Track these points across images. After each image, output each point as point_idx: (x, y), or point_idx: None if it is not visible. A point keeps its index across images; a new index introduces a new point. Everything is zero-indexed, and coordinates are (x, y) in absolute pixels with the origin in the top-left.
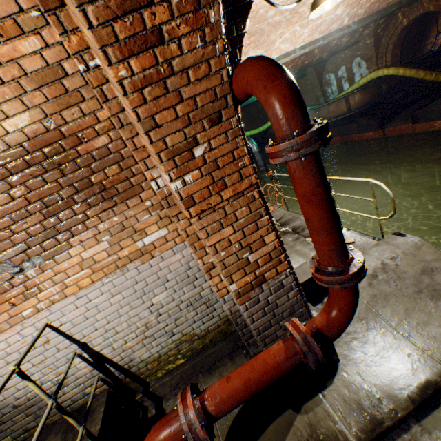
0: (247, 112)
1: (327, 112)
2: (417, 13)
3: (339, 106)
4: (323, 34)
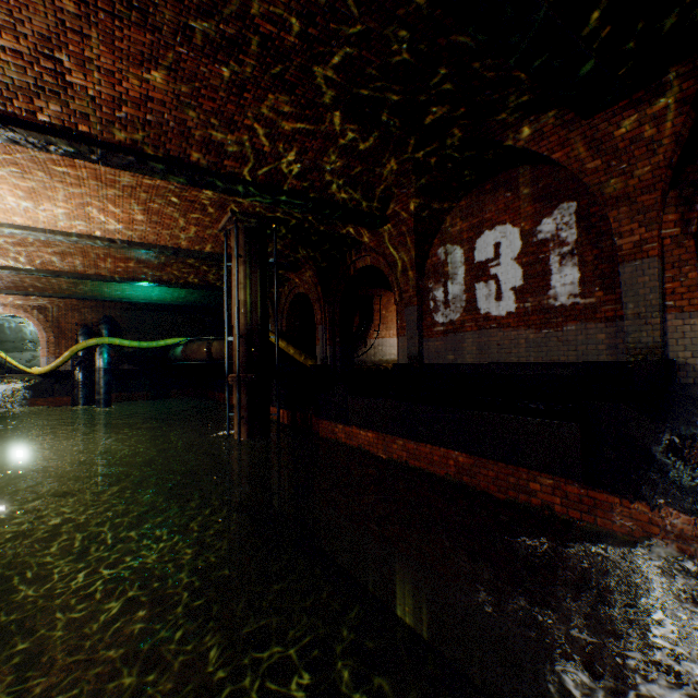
0: (155, 318)
1: (191, 350)
2: (299, 289)
3: (202, 347)
4: (62, 229)
